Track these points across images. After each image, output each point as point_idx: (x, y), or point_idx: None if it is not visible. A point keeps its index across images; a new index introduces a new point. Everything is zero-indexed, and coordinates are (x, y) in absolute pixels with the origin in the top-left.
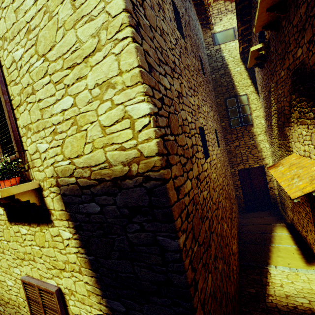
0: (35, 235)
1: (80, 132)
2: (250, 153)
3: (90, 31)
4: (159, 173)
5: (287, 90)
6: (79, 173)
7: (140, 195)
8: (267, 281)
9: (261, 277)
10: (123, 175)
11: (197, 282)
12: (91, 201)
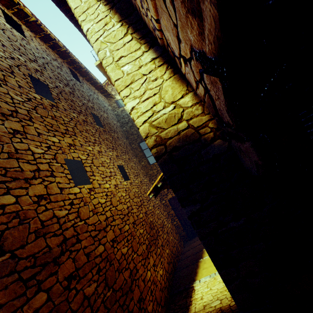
0: None
1: None
2: None
3: None
4: None
5: None
6: None
7: None
8: (190, 300)
9: (186, 299)
10: None
11: None
12: None
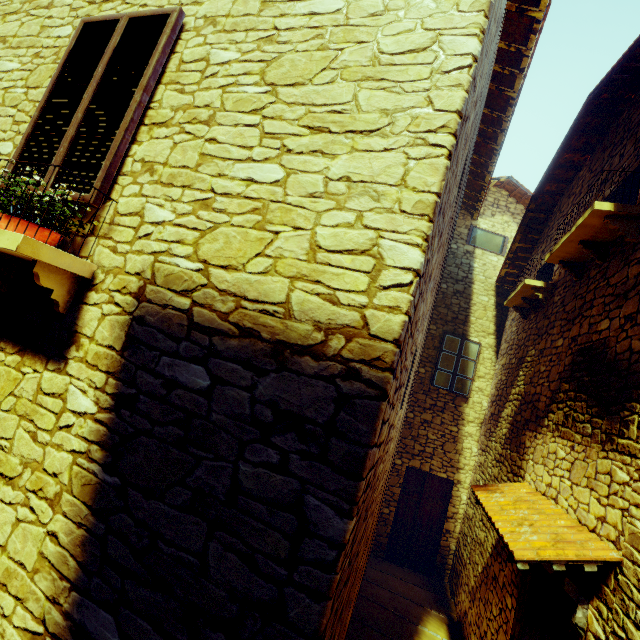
0: None
1: (261, 231)
2: (442, 447)
3: (383, 104)
4: (382, 376)
5: (558, 371)
6: (207, 298)
7: (317, 397)
8: None
9: None
10: (305, 345)
11: (324, 638)
12: (197, 361)
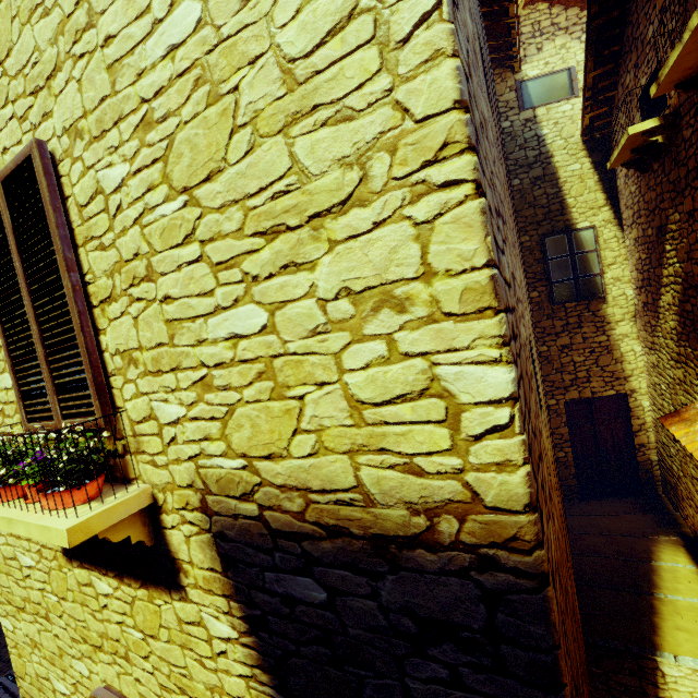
0: (133, 604)
1: (282, 400)
2: (596, 365)
3: (336, 149)
4: (531, 561)
5: None
6: (270, 498)
7: (457, 598)
8: (657, 695)
9: (641, 682)
10: (409, 535)
11: None
12: (300, 572)
